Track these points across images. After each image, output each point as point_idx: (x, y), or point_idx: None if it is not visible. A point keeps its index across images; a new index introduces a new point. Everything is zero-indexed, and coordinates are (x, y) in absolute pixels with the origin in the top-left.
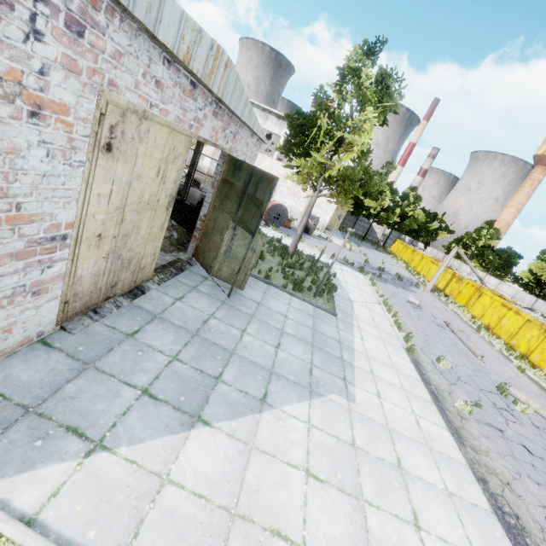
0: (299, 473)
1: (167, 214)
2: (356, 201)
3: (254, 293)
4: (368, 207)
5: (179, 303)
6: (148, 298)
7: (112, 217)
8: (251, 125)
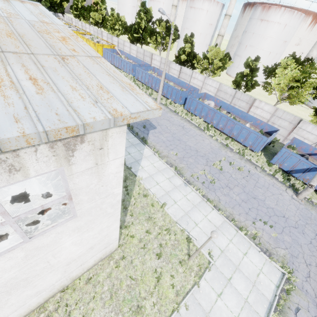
0: None
1: None
2: None
3: None
4: None
5: None
6: None
7: None
8: None
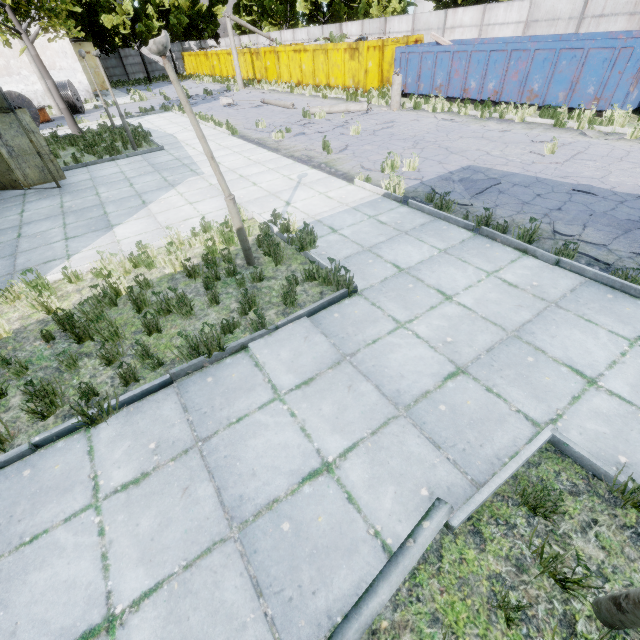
0: (186, 206)
1: None
2: (93, 30)
3: (80, 177)
4: (115, 28)
5: (26, 213)
6: None
7: None
8: None
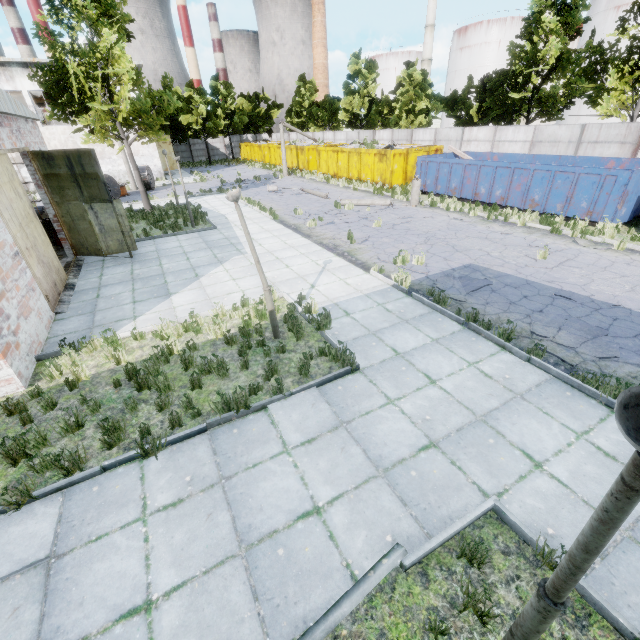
0: (230, 281)
1: (39, 222)
2: (172, 125)
3: (148, 249)
4: (189, 125)
5: (104, 277)
6: (81, 286)
7: (22, 234)
8: (24, 114)
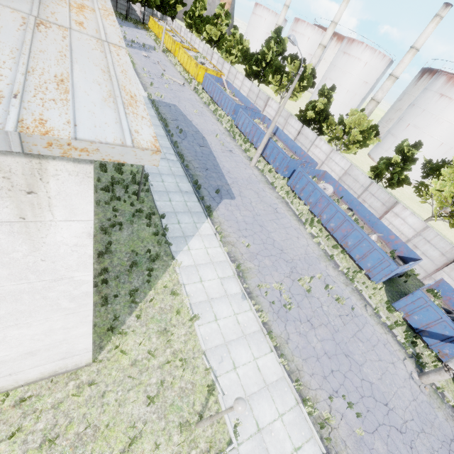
0: None
1: None
2: None
3: None
4: None
5: None
6: None
7: None
8: None
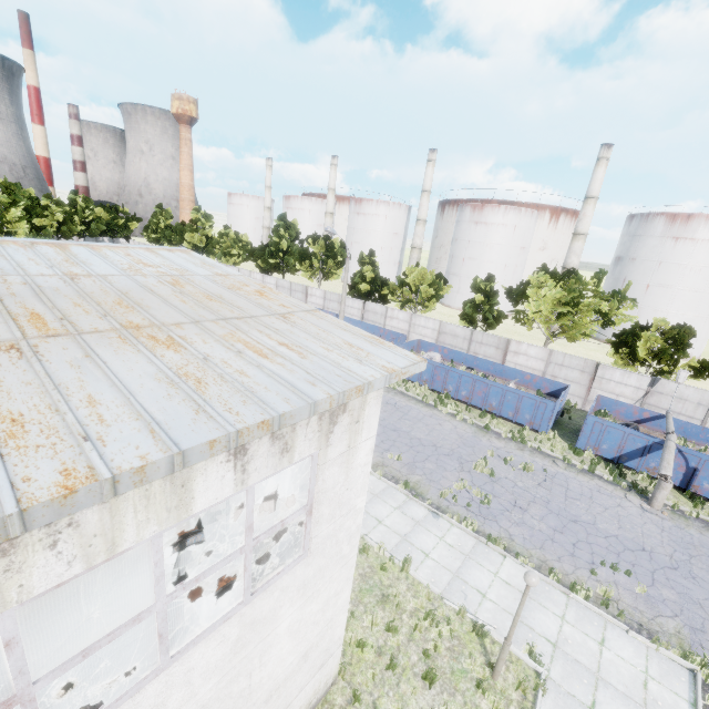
0: None
1: None
2: None
3: None
4: (44, 227)
5: None
6: None
7: None
8: None
